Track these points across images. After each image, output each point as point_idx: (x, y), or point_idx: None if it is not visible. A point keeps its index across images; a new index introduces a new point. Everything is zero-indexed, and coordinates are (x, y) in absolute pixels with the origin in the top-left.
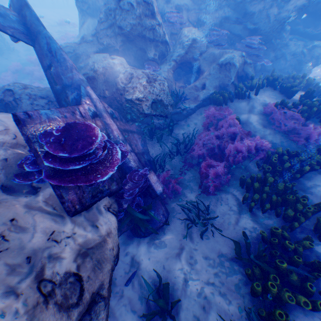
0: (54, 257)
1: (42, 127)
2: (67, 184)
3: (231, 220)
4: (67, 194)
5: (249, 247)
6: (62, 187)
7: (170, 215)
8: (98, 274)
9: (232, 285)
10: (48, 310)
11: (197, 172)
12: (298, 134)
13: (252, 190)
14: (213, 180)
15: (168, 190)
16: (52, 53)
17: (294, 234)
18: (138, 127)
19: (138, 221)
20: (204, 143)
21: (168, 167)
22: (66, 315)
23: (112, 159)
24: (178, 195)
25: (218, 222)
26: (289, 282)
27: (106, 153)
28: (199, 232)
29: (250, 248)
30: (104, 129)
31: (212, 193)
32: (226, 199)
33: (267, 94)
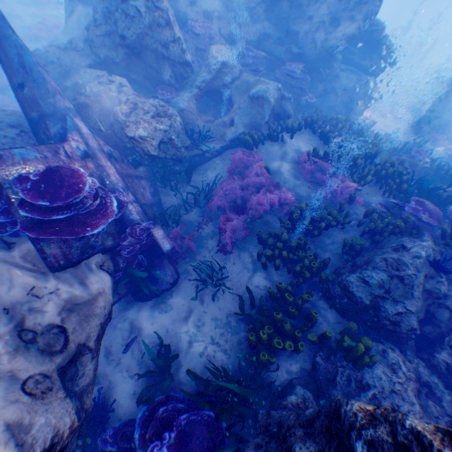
0: (35, 309)
1: (16, 169)
2: (50, 237)
3: (244, 279)
4: (50, 248)
5: (253, 303)
6: (44, 240)
7: (181, 277)
8: (85, 327)
9: (234, 340)
10: (30, 353)
11: (217, 228)
12: (327, 187)
13: (268, 247)
14: (232, 237)
15: (181, 248)
16: (25, 69)
17: (301, 290)
18: (147, 170)
19: (138, 282)
20: (228, 193)
21: (185, 221)
22: (50, 359)
23: (105, 210)
24: (192, 254)
25: (231, 282)
26: (284, 332)
27: (98, 203)
28: (210, 293)
29: (254, 303)
30: (98, 173)
31: (229, 252)
32: (244, 257)
33: (303, 138)
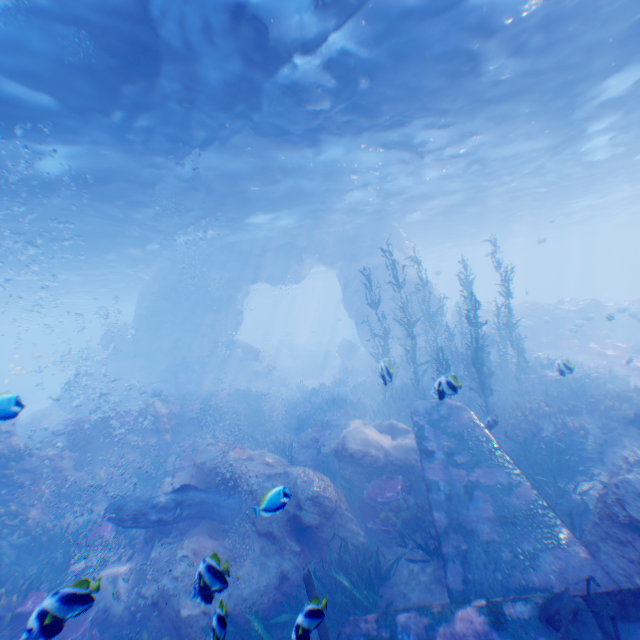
0: None
1: None
2: None
3: None
4: None
5: None
6: None
7: None
8: None
9: None
10: None
11: None
12: None
13: None
14: None
15: None
16: None
17: None
18: None
19: None
20: None
21: None
22: None
23: None
24: None
25: None
26: None
27: None
28: None
29: None
30: None
31: None
32: None
33: None
